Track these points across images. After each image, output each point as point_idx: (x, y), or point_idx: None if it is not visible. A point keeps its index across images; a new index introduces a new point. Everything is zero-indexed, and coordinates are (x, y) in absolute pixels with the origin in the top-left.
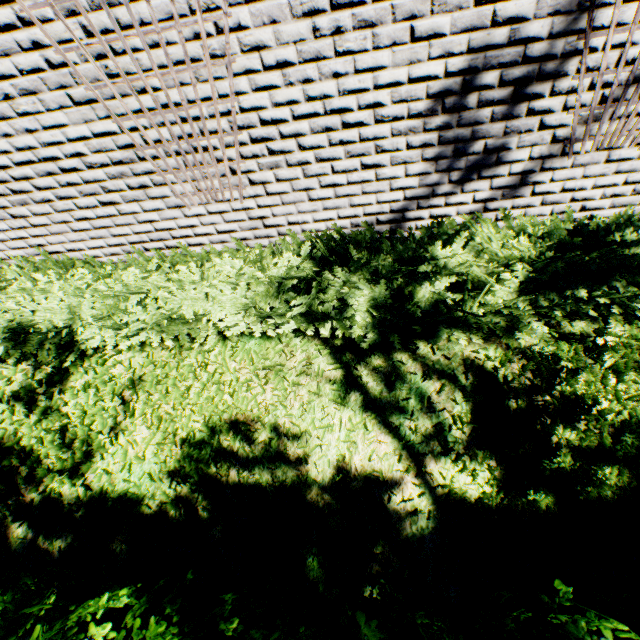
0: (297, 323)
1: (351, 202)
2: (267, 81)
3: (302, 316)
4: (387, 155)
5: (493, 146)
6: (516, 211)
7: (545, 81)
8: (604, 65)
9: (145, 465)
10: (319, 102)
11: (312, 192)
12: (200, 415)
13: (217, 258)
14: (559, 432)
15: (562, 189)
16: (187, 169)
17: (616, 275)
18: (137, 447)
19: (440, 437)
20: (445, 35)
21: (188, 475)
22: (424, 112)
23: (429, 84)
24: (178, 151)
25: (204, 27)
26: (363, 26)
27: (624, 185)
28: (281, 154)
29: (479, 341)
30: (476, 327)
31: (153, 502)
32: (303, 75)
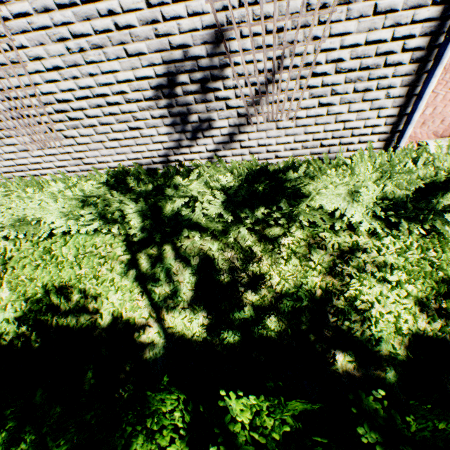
0: (98, 225)
1: (132, 150)
2: (52, 77)
3: (103, 221)
4: (142, 122)
5: (204, 118)
6: (236, 157)
7: (218, 81)
8: (247, 73)
9: (6, 314)
10: (88, 90)
11: (105, 143)
12: (41, 282)
13: (53, 183)
14: (246, 296)
15: (258, 144)
16: (22, 128)
17: (282, 199)
18: (3, 302)
19: (174, 297)
20: (146, 54)
21: (27, 320)
22: (153, 97)
23: (149, 81)
24: (13, 117)
25: (1, 46)
26: (96, 47)
27: (295, 143)
28: (77, 120)
29: (207, 238)
30: (205, 230)
31: (8, 337)
32: (72, 74)
